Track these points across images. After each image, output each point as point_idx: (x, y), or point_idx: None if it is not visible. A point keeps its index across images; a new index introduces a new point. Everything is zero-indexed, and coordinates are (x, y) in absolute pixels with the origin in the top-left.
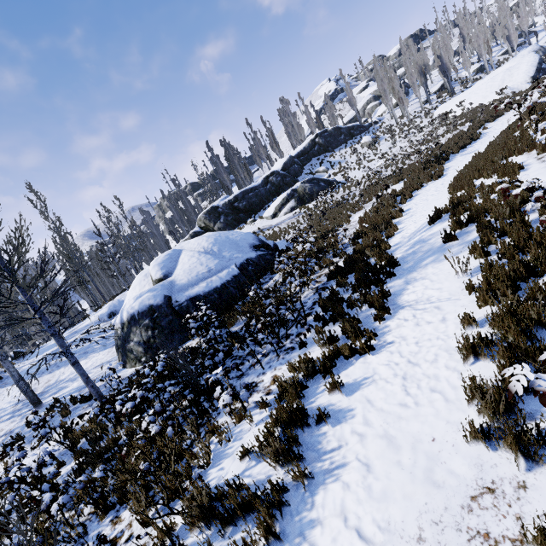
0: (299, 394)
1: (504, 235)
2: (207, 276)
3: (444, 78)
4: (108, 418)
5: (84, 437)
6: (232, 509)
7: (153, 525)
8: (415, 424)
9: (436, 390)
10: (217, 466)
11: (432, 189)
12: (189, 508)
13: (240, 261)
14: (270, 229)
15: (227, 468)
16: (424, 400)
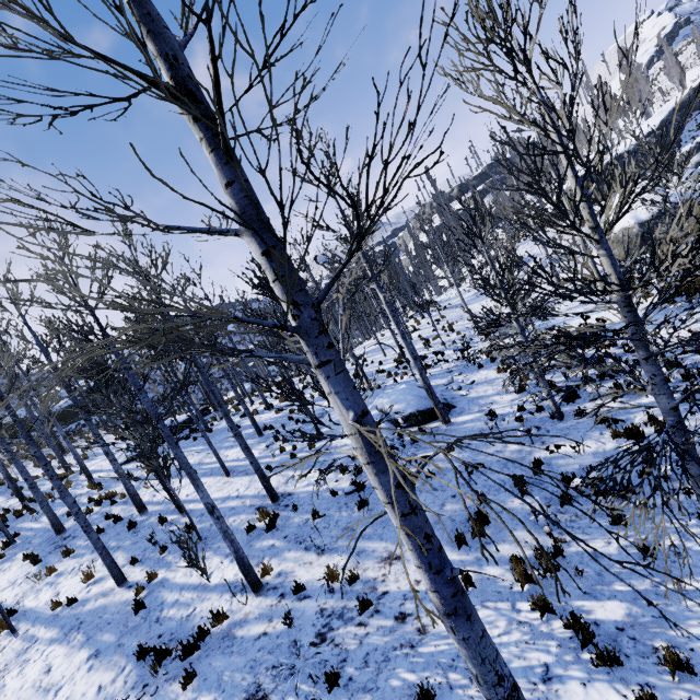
0: None
1: None
2: None
3: None
4: None
5: None
6: None
7: None
8: None
9: None
10: None
11: None
12: None
13: None
14: None
15: None
16: None
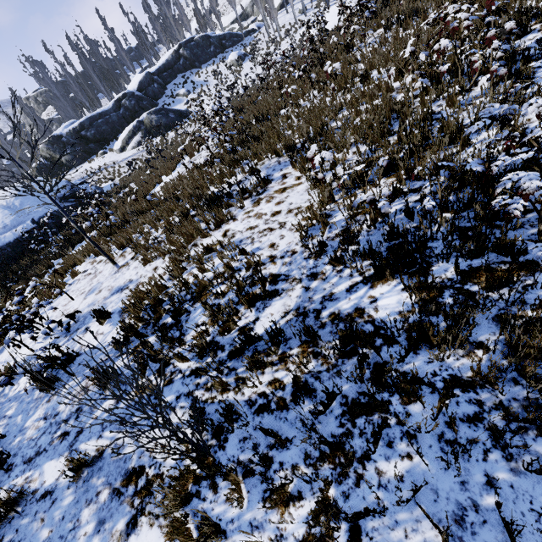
0: None
1: None
2: (3, 232)
3: None
4: None
5: None
6: None
7: None
8: None
9: None
10: None
11: None
12: None
13: (39, 215)
14: (114, 165)
15: None
16: None
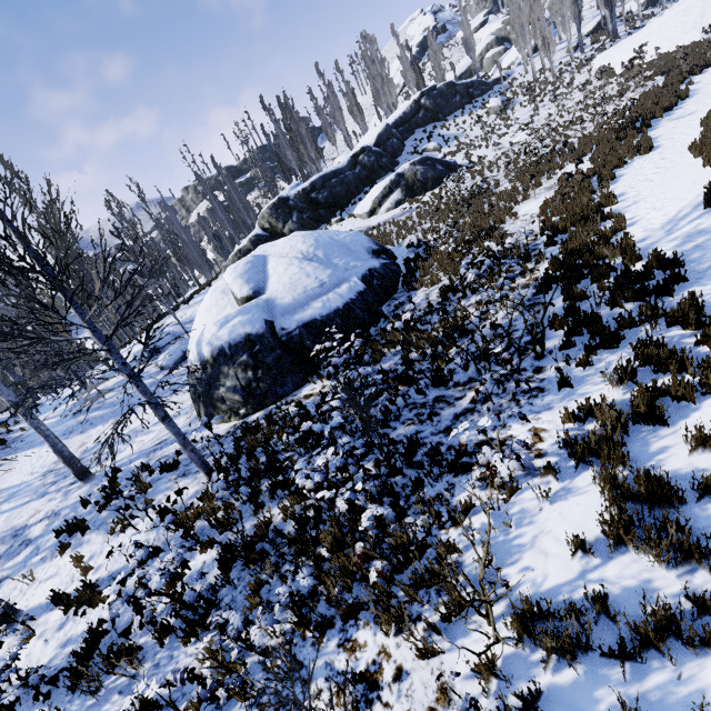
0: (624, 455)
1: None
2: (320, 293)
3: (606, 10)
4: (237, 494)
5: (207, 521)
6: (637, 639)
7: (438, 655)
8: None
9: None
10: (513, 564)
11: (647, 166)
12: (519, 633)
13: (361, 272)
14: (368, 231)
15: (541, 568)
16: None
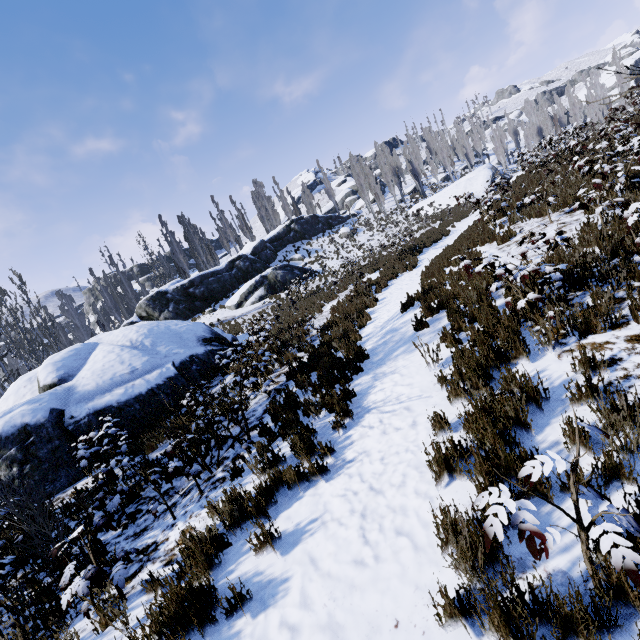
0: (211, 560)
1: (474, 321)
2: (128, 379)
3: (416, 181)
4: None
5: None
6: None
7: None
8: (373, 596)
9: (403, 531)
10: None
11: (406, 279)
12: None
13: (180, 358)
14: (232, 320)
15: None
16: (387, 551)
